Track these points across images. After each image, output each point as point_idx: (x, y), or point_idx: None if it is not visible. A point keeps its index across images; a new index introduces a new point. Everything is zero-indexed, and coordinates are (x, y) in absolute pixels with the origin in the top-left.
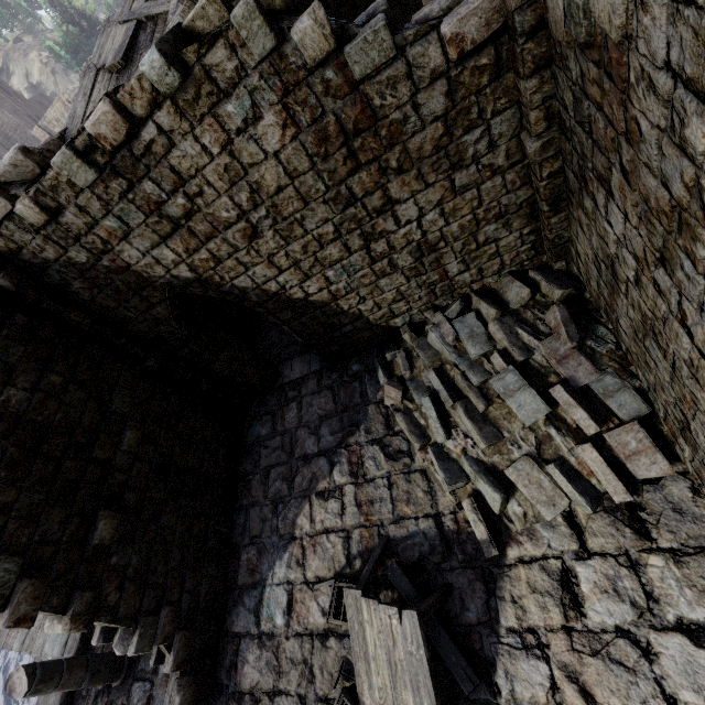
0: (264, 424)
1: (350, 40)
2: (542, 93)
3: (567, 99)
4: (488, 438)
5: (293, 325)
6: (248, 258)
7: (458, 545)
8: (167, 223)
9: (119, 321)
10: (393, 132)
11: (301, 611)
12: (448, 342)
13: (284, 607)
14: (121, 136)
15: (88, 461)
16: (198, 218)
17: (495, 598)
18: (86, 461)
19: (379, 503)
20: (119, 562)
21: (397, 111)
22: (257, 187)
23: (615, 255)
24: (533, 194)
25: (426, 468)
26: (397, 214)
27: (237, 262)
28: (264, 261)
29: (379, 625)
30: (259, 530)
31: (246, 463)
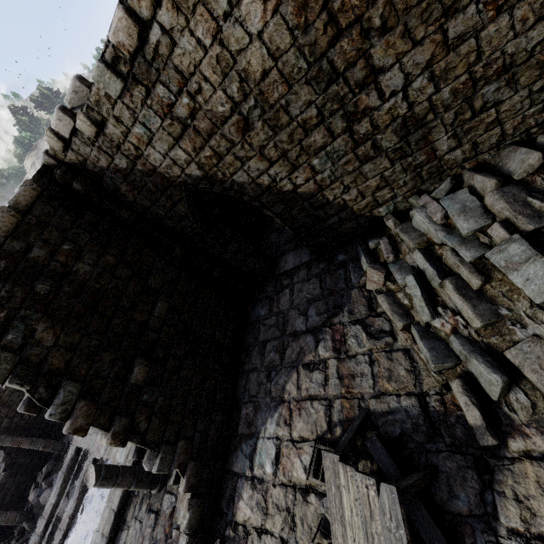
0: (263, 306)
1: None
2: None
3: None
4: (484, 316)
5: (285, 218)
6: (243, 152)
7: (445, 428)
8: (178, 124)
9: (154, 218)
10: None
11: (286, 465)
12: (436, 220)
13: (273, 458)
14: (134, 40)
15: (130, 320)
16: (200, 116)
17: (491, 492)
18: (128, 320)
19: (360, 378)
20: (149, 399)
21: None
22: (245, 75)
23: None
24: None
25: (409, 348)
26: (380, 85)
27: (234, 157)
28: (257, 154)
29: (355, 492)
30: (256, 391)
31: (248, 337)
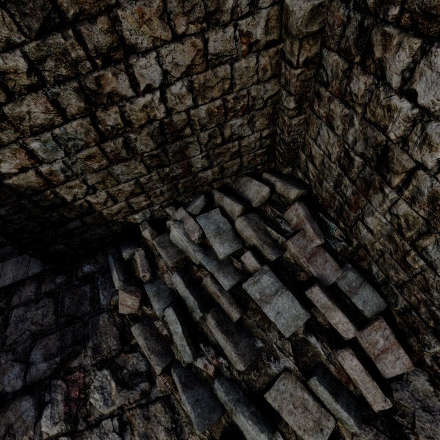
0: None
1: None
2: None
3: None
4: (246, 356)
5: None
6: None
7: None
8: None
9: None
10: None
11: None
12: (194, 239)
13: None
14: None
15: None
16: None
17: None
18: None
19: None
20: None
21: None
22: None
23: (399, 138)
24: (278, 91)
25: (170, 394)
26: (133, 70)
27: None
28: None
29: None
30: None
31: None
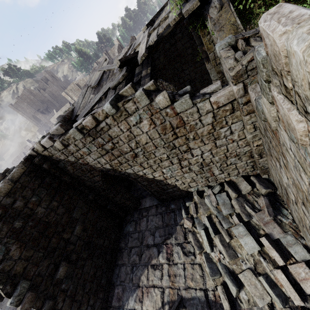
0: (132, 226)
1: (176, 101)
2: (251, 120)
3: (261, 126)
4: (230, 256)
5: (147, 187)
6: (132, 163)
7: (215, 309)
8: (104, 151)
9: (81, 180)
10: (191, 127)
11: None
12: (213, 205)
13: None
14: (93, 126)
15: (61, 239)
16: (116, 150)
17: None
18: (60, 239)
19: (178, 277)
20: (65, 287)
21: (193, 121)
22: (138, 142)
23: (286, 187)
24: (251, 149)
25: (201, 263)
26: (192, 152)
27: (128, 164)
28: (138, 165)
29: None
30: (124, 278)
31: (122, 243)
